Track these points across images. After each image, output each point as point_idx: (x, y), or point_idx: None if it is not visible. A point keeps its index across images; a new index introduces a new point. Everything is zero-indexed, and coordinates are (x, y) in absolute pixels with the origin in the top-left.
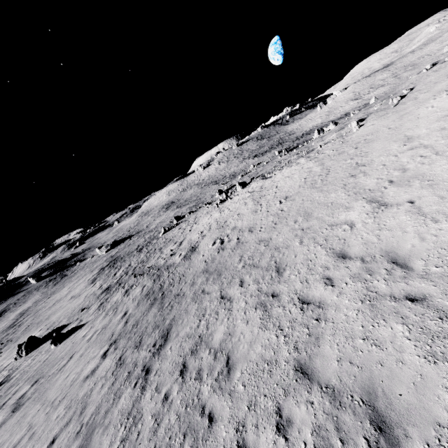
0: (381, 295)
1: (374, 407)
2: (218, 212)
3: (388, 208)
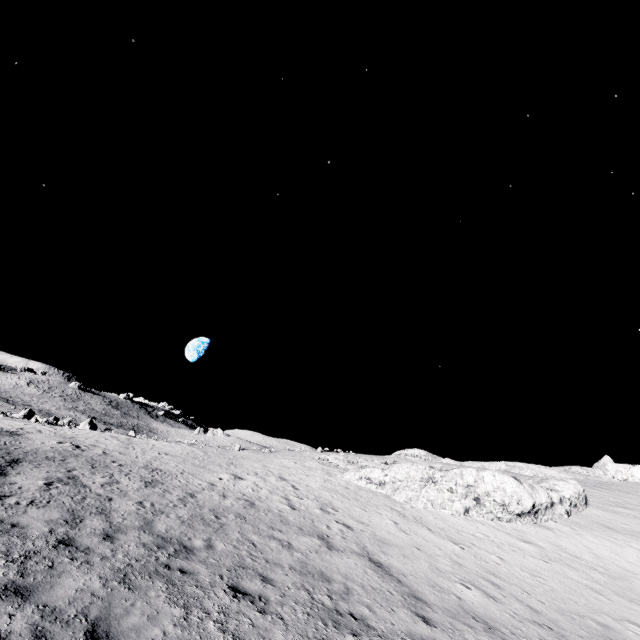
0: (230, 496)
1: (218, 510)
2: (49, 427)
3: (243, 480)
